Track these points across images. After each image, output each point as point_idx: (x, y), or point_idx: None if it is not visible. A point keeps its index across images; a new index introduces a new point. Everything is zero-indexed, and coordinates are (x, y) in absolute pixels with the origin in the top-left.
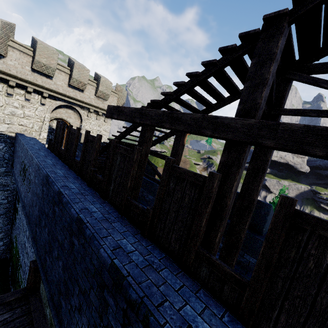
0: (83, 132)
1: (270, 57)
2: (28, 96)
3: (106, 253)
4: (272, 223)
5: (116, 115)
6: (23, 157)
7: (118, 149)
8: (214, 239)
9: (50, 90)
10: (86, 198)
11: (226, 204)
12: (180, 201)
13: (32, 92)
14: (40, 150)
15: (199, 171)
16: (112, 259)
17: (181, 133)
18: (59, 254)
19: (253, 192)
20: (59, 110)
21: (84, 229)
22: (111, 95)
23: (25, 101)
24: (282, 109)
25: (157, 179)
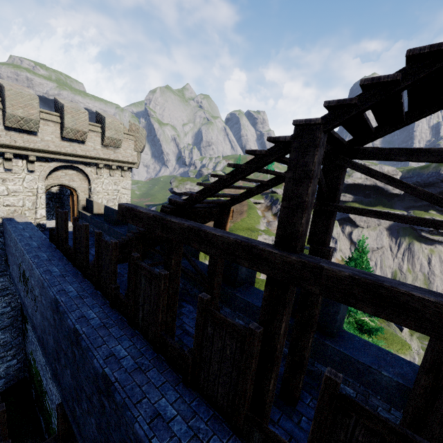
0: (95, 197)
1: (307, 175)
2: (8, 165)
3: (143, 431)
4: (319, 402)
5: (131, 219)
6: (19, 258)
7: (140, 270)
8: (268, 386)
9: (37, 151)
10: (110, 333)
11: (276, 348)
12: (221, 351)
13: (12, 158)
14: (41, 249)
15: (261, 213)
16: (150, 438)
17: (220, 221)
18: (89, 409)
19: (313, 305)
20: (55, 174)
21: (113, 393)
22: (125, 139)
23: (6, 172)
24: (337, 205)
25: (202, 262)
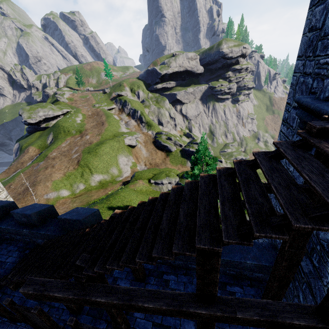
0: None
1: (215, 270)
2: None
3: None
4: None
5: (46, 300)
6: None
7: None
8: None
9: None
10: None
11: None
12: None
13: None
14: None
15: (118, 117)
16: None
17: None
18: None
19: None
20: None
21: None
22: None
23: None
24: None
25: None
